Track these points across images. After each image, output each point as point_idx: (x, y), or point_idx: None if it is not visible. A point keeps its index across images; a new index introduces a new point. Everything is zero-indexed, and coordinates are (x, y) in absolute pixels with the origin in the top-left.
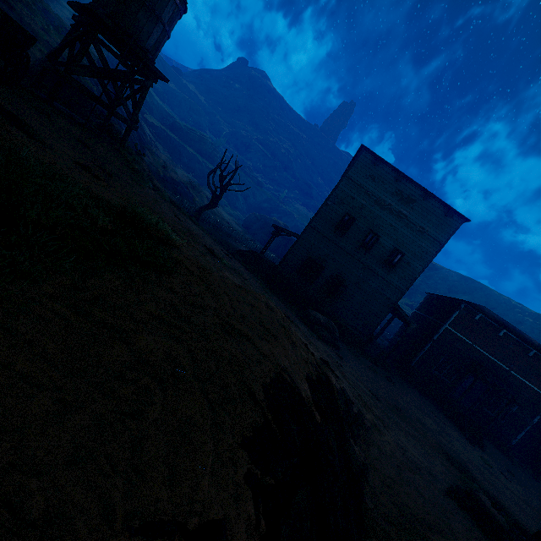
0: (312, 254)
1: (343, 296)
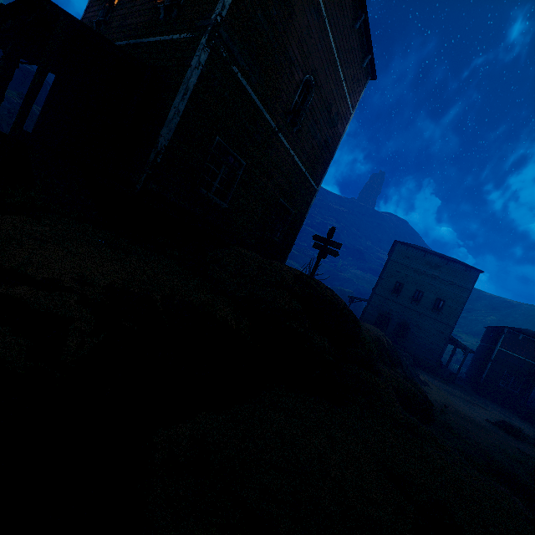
0: (380, 310)
1: (410, 335)
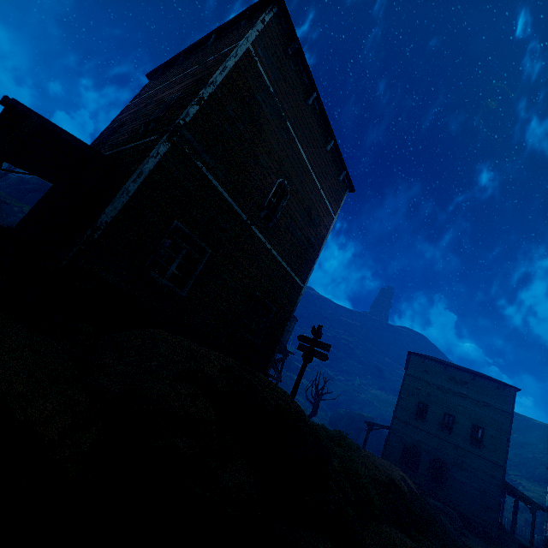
0: (405, 441)
1: (450, 480)
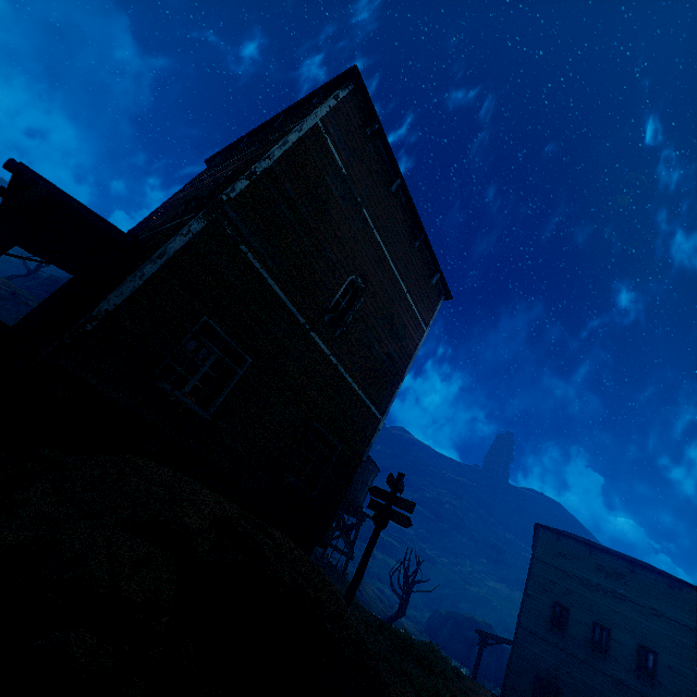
0: (537, 668)
1: None
